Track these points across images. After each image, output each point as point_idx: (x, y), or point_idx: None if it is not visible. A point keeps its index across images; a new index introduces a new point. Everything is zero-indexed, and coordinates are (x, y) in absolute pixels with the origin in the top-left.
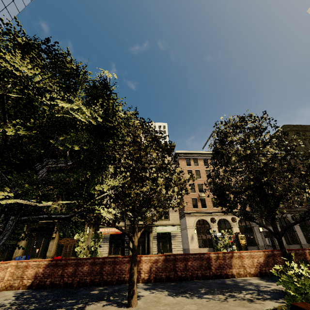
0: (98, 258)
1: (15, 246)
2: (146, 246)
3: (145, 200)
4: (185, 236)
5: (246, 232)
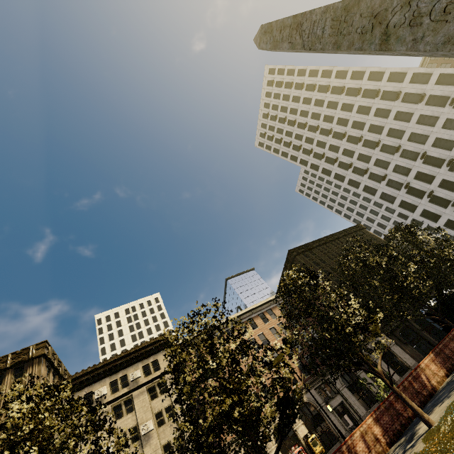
0: None
1: None
2: None
3: None
4: None
5: (317, 426)
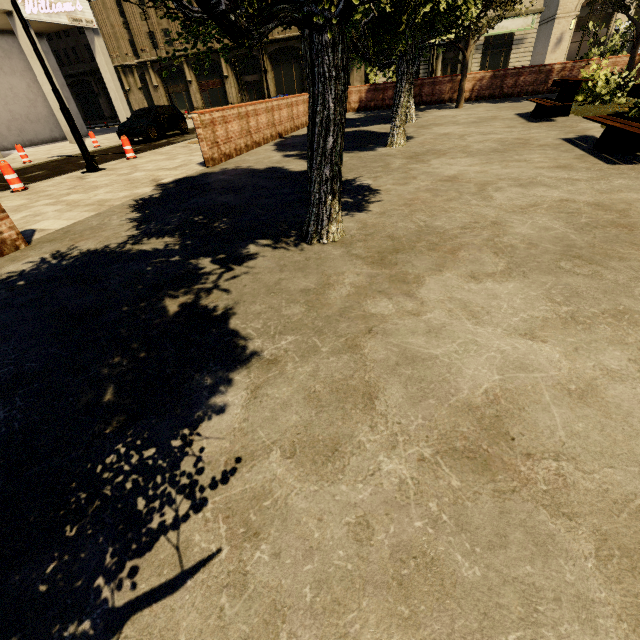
0: (416, 80)
1: (260, 84)
2: (458, 67)
3: (485, 4)
4: (545, 39)
5: None
